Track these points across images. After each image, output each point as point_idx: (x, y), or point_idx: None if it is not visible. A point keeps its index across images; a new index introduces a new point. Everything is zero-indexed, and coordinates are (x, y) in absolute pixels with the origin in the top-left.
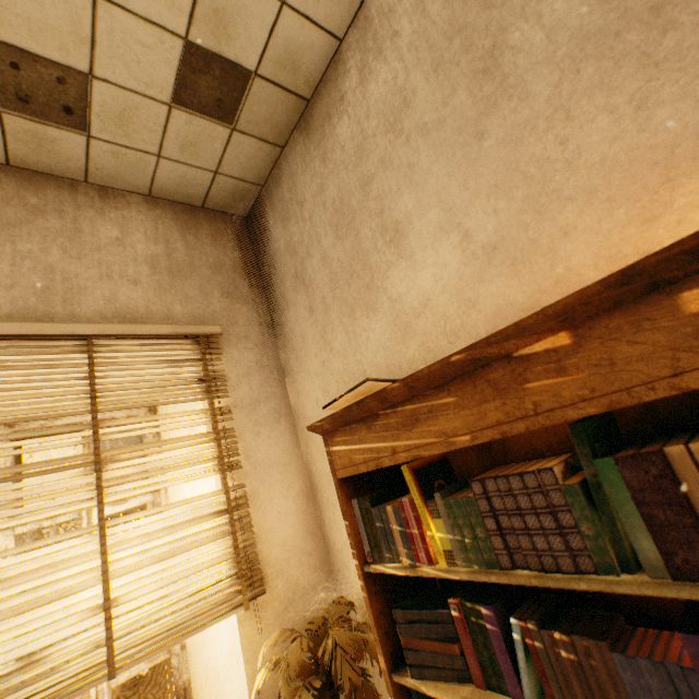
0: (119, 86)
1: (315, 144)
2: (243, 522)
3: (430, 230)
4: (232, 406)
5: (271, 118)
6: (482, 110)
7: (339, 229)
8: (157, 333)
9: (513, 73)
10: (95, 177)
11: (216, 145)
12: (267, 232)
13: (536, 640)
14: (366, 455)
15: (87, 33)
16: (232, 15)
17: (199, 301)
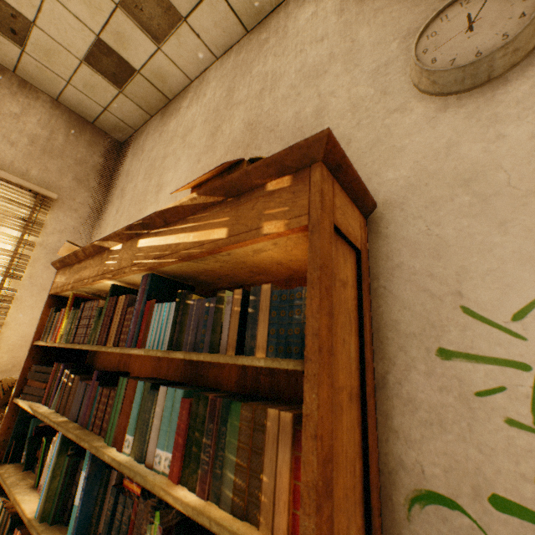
0: (51, 37)
1: (162, 124)
2: (1, 310)
3: (169, 194)
4: (38, 244)
5: (146, 98)
6: (205, 150)
7: (147, 174)
8: (8, 179)
9: (217, 142)
10: (21, 73)
11: (108, 95)
12: (125, 157)
13: (67, 379)
14: (63, 283)
15: (38, 4)
16: (128, 39)
17: (54, 175)
